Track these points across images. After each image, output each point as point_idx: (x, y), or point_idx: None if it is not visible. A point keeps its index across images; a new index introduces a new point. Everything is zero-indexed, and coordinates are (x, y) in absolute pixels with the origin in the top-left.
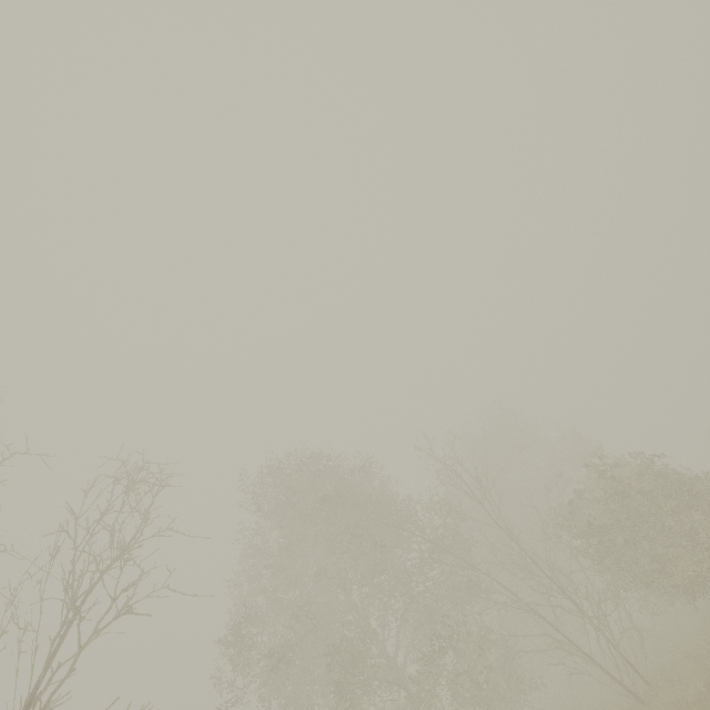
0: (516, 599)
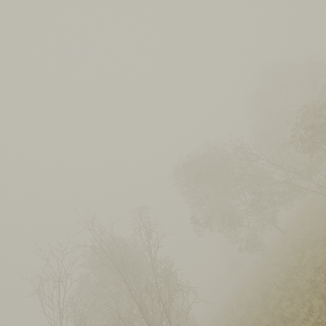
0: (294, 158)
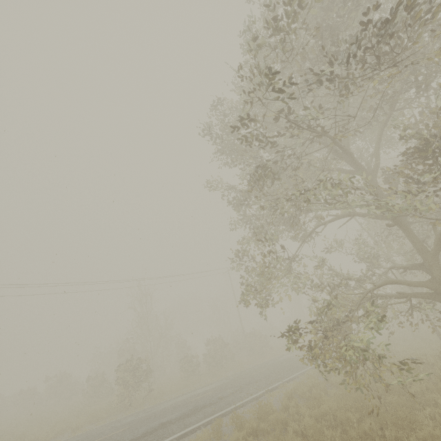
0: None
